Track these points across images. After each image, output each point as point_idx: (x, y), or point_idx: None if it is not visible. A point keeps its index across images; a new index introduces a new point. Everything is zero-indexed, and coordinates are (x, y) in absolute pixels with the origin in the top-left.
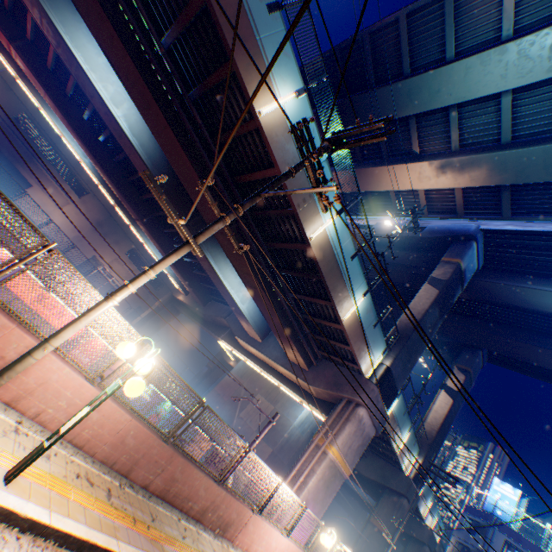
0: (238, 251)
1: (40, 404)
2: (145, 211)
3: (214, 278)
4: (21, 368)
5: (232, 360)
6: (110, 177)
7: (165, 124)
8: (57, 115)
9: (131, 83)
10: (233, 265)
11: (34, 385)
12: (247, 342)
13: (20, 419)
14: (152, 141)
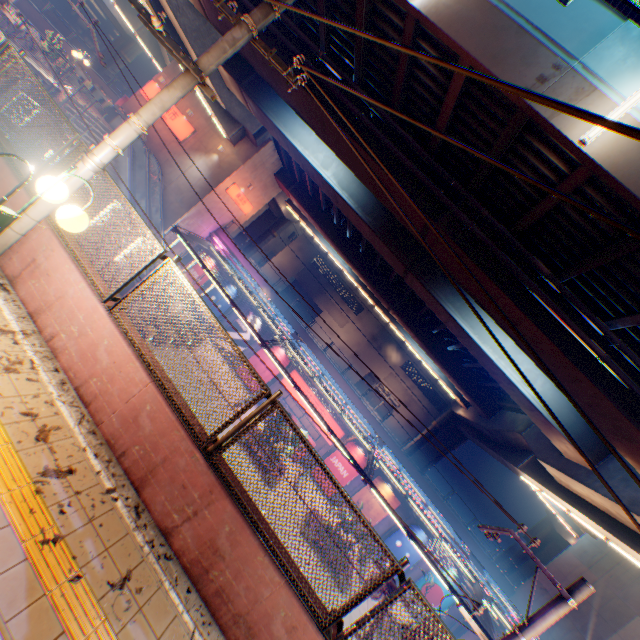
0: (285, 77)
1: (57, 324)
2: (393, 296)
3: (469, 347)
4: (0, 239)
5: (570, 536)
6: (357, 268)
7: (335, 129)
8: (318, 231)
9: (308, 114)
10: (471, 296)
11: (54, 299)
12: (560, 469)
13: (30, 332)
14: (360, 188)
